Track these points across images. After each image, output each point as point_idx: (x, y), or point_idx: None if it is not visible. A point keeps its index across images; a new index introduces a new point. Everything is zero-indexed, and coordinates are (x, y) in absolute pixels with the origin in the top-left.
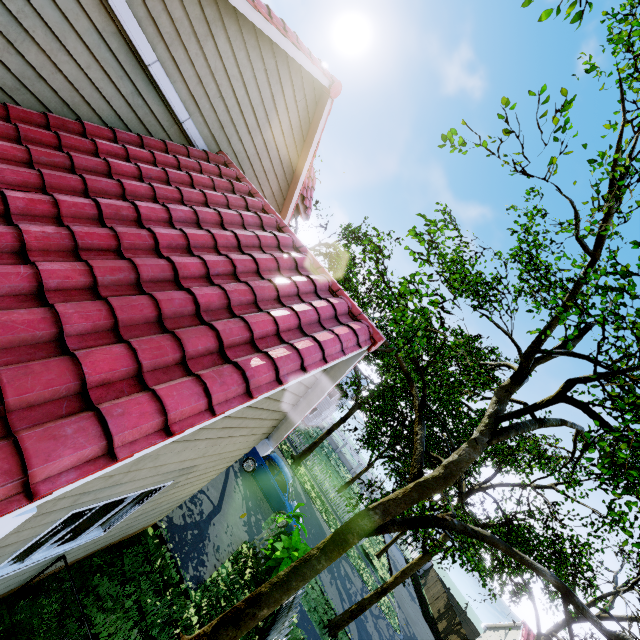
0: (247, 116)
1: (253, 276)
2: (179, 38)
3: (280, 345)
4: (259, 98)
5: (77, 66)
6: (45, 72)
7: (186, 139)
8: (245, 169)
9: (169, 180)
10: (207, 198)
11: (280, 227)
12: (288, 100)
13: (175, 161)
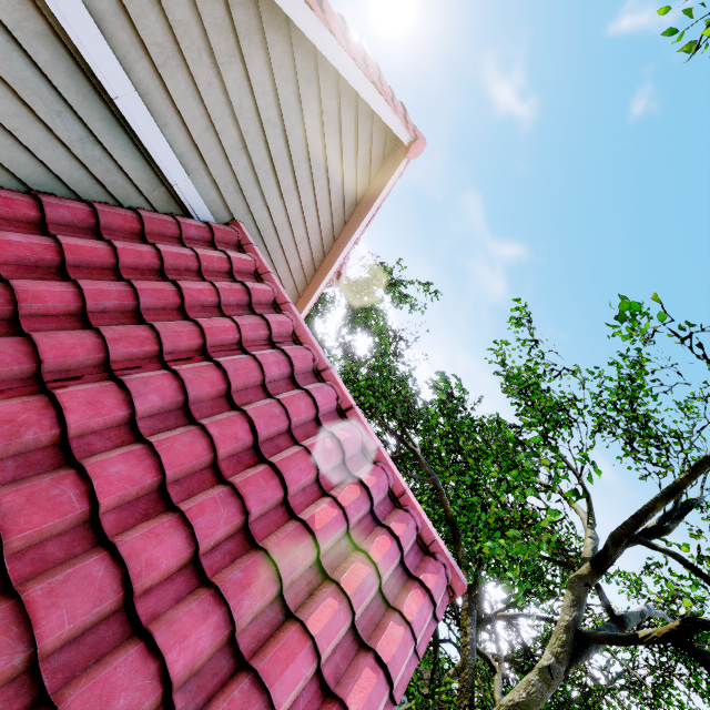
0: (281, 175)
1: (277, 514)
2: (179, 54)
3: (322, 707)
4: (304, 151)
5: None
6: None
7: (179, 205)
8: (267, 240)
9: (140, 307)
10: (206, 339)
11: (319, 370)
12: (346, 155)
13: (155, 258)
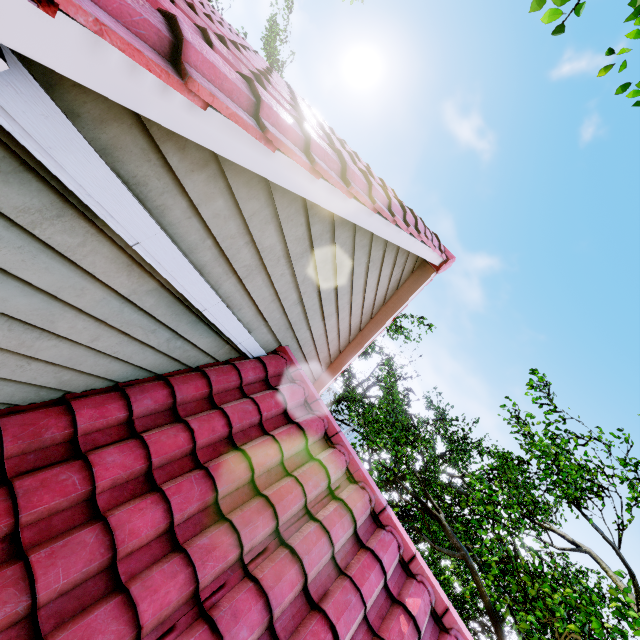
0: (326, 307)
1: None
2: (261, 265)
3: None
4: (348, 287)
5: (73, 342)
6: (5, 369)
7: (237, 351)
8: (305, 348)
9: (217, 497)
10: (278, 519)
11: (376, 513)
12: (382, 278)
13: (225, 426)
